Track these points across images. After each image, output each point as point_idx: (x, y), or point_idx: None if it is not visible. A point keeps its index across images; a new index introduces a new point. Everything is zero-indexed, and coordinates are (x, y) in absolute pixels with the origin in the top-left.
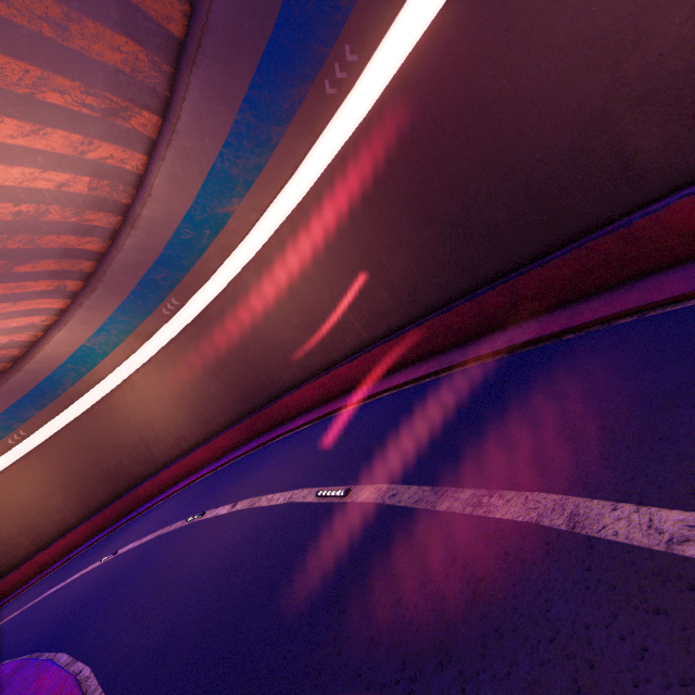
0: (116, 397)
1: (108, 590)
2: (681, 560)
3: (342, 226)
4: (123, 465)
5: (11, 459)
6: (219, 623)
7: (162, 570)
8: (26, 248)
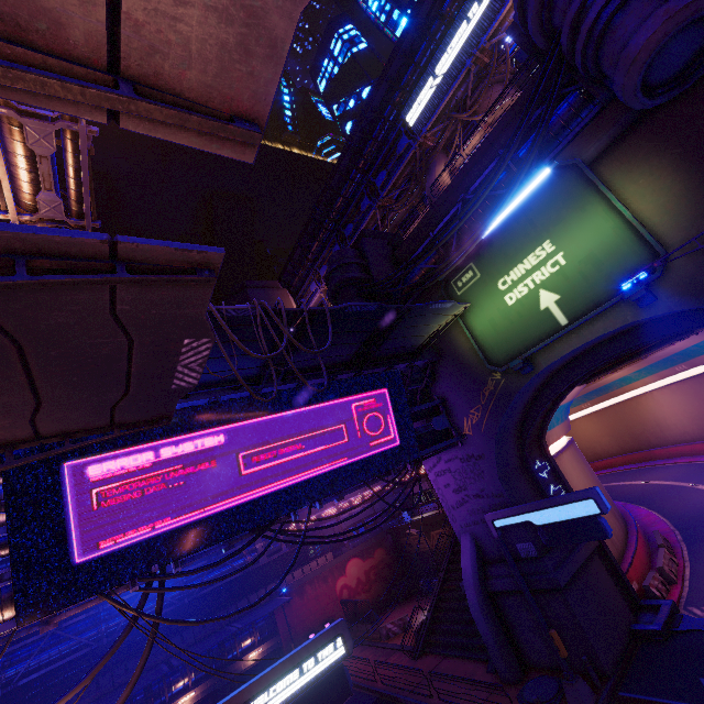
0: (641, 400)
1: (652, 495)
2: None
3: None
4: (644, 434)
5: (581, 414)
6: (699, 517)
7: (677, 499)
8: None
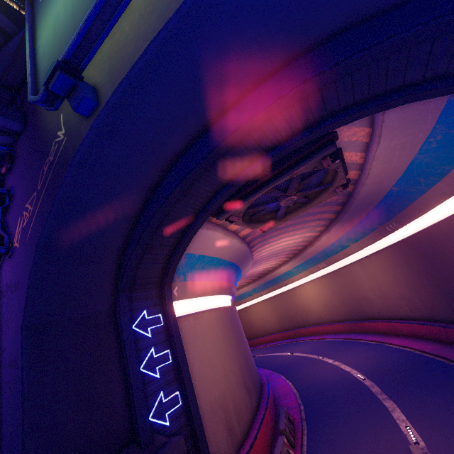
0: (297, 290)
1: (292, 365)
2: (395, 421)
3: (397, 267)
4: (296, 317)
5: (261, 299)
6: (321, 390)
7: (308, 369)
8: (282, 251)
